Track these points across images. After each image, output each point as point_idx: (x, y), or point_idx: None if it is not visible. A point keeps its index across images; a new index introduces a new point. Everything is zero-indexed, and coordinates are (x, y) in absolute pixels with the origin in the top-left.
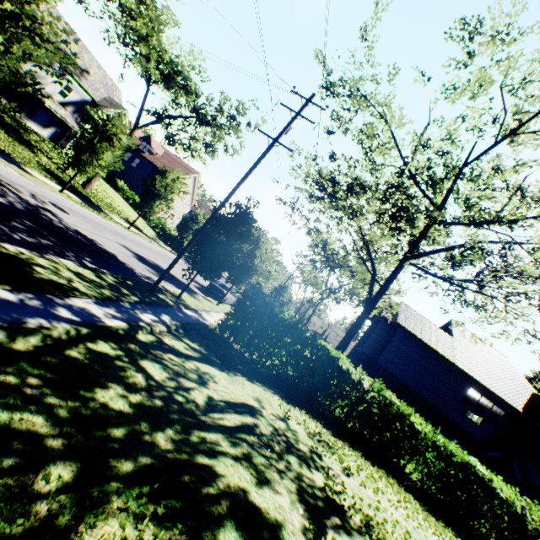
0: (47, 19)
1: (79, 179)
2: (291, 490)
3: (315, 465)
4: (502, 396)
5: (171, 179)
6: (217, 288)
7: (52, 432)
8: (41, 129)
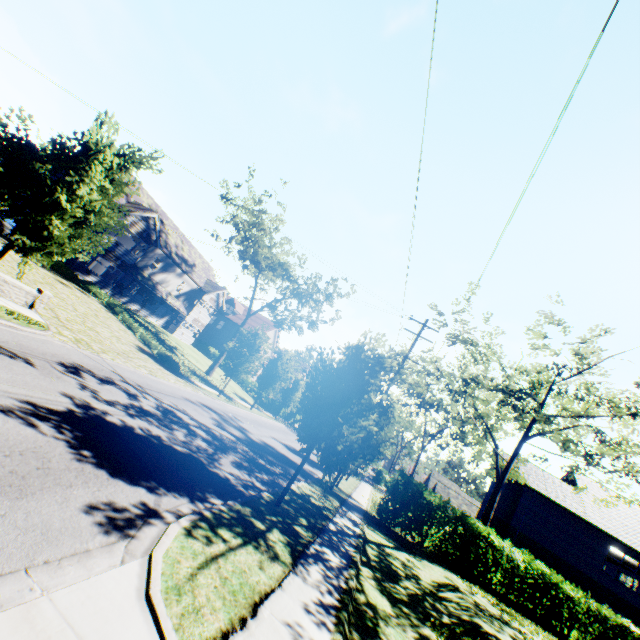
0: (172, 237)
1: (200, 365)
2: (510, 636)
3: (510, 625)
4: None
5: (285, 359)
6: None
7: (413, 602)
8: (158, 320)
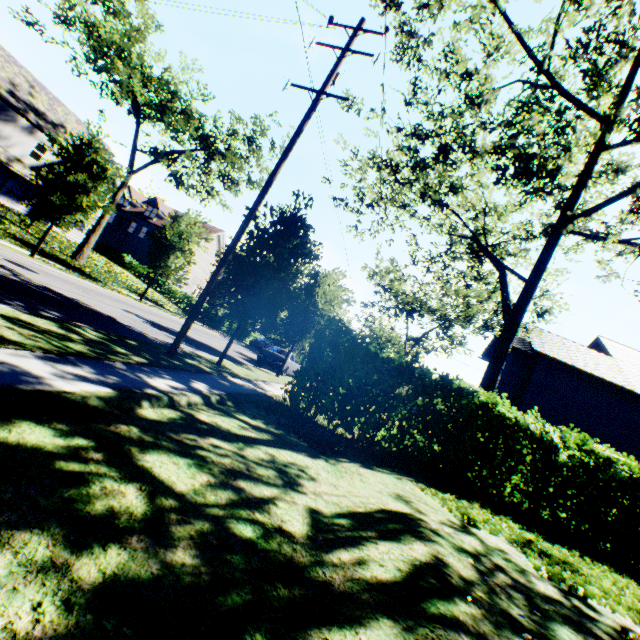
0: (2, 68)
1: (68, 252)
2: None
3: (607, 635)
4: None
5: (186, 225)
6: (272, 354)
7: None
8: (15, 204)
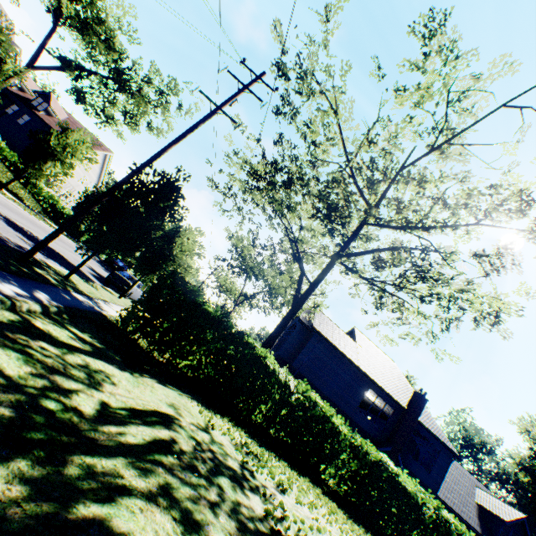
0: None
1: None
2: (231, 532)
3: (249, 486)
4: (393, 395)
5: (74, 140)
6: (121, 278)
7: None
8: None
